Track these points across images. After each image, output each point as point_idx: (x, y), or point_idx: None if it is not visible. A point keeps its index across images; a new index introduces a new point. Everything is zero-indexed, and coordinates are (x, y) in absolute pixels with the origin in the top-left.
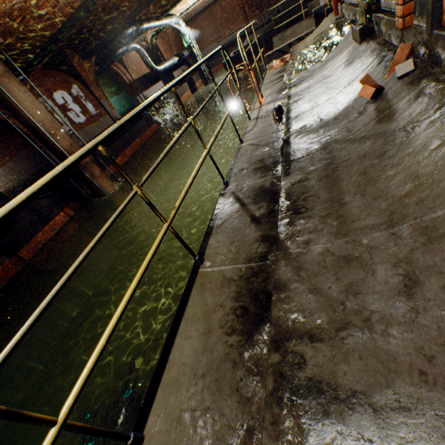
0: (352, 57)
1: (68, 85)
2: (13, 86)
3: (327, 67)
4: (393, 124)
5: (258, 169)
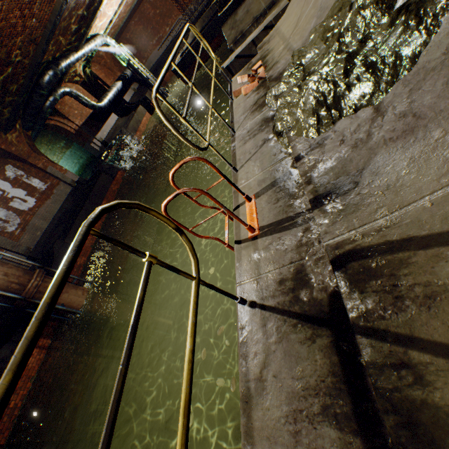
0: None
1: None
2: None
3: (437, 154)
4: None
5: None
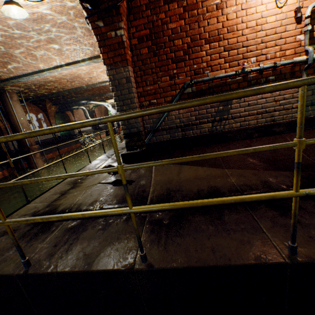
0: None
1: (38, 112)
2: (17, 106)
3: None
4: None
5: None
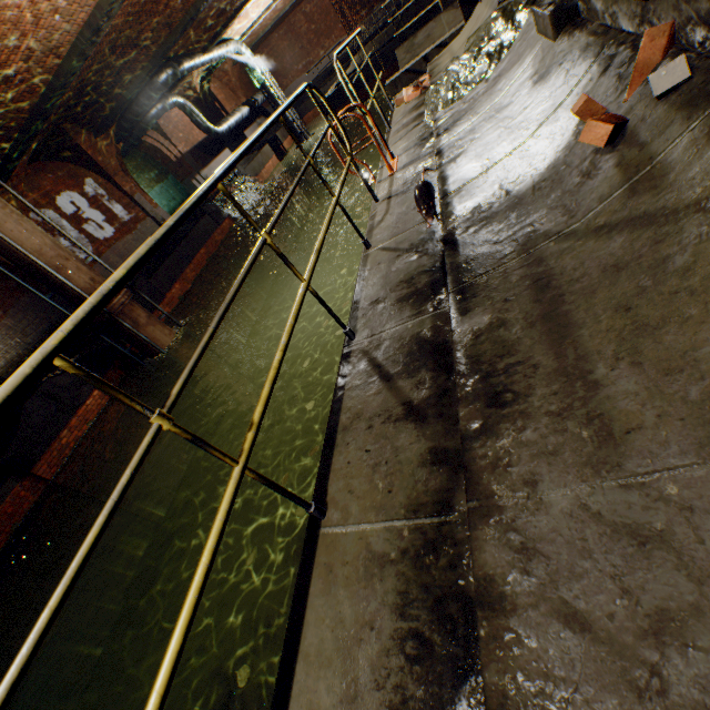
0: (543, 65)
1: (78, 181)
2: None
3: (499, 90)
4: (667, 196)
5: (404, 299)
